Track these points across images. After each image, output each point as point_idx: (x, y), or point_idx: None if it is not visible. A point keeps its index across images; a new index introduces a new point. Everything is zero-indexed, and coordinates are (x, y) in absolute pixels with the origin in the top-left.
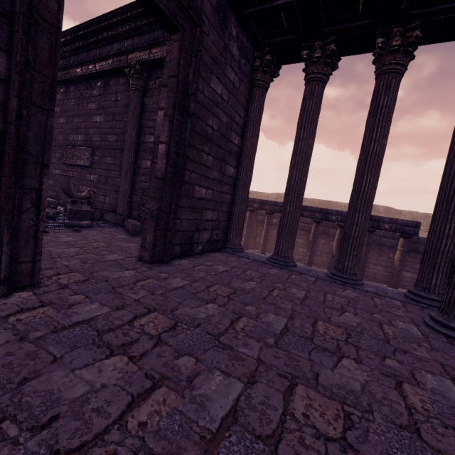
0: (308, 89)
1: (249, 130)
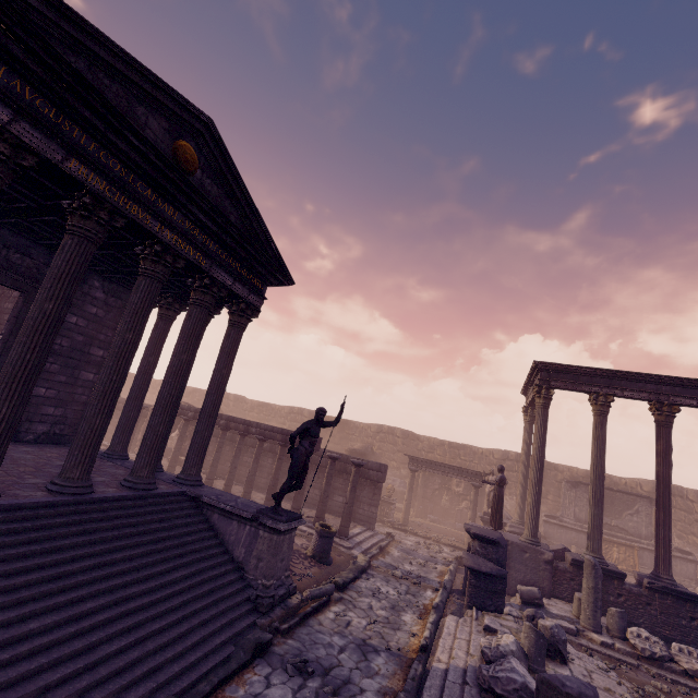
0: (156, 323)
1: None
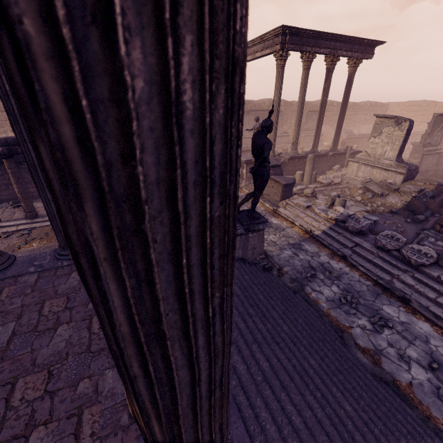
0: None
1: None
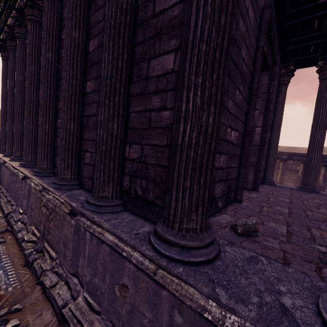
0: (324, 84)
1: (278, 110)
